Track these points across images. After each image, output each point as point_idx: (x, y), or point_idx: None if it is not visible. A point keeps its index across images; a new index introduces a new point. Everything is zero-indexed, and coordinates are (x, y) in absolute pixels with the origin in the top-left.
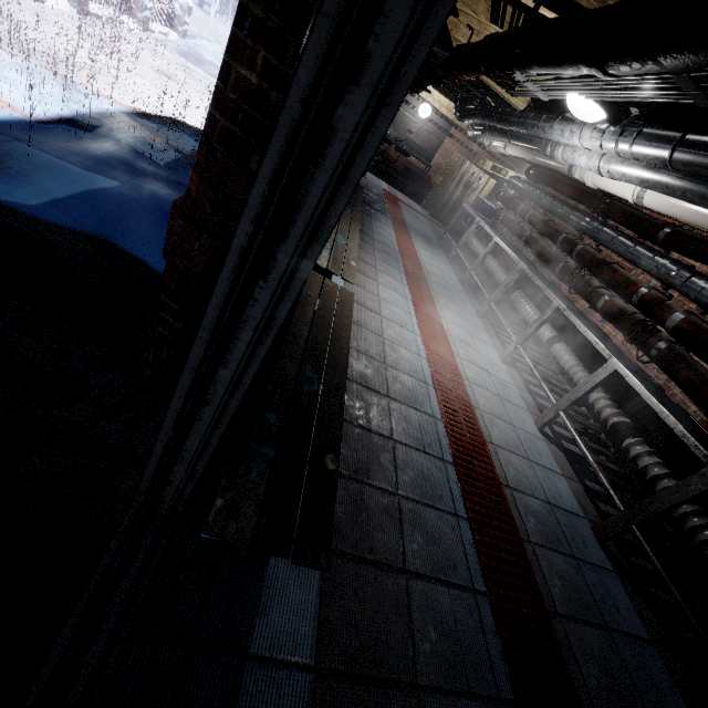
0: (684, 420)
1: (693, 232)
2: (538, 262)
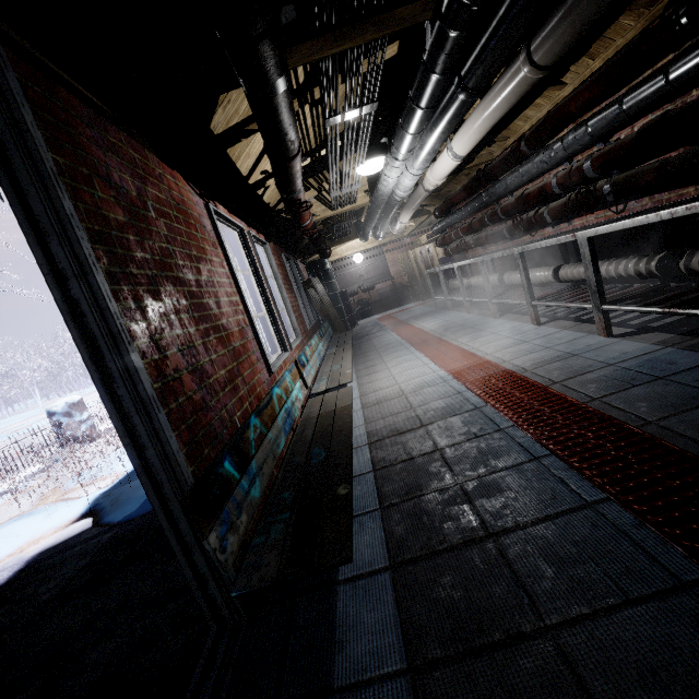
0: (674, 205)
1: (535, 126)
2: (498, 246)
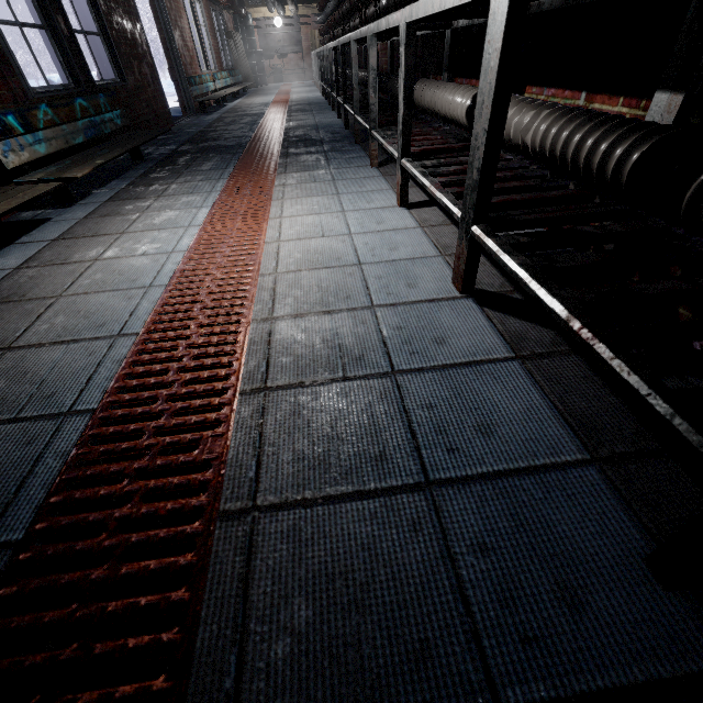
0: None
1: None
2: None
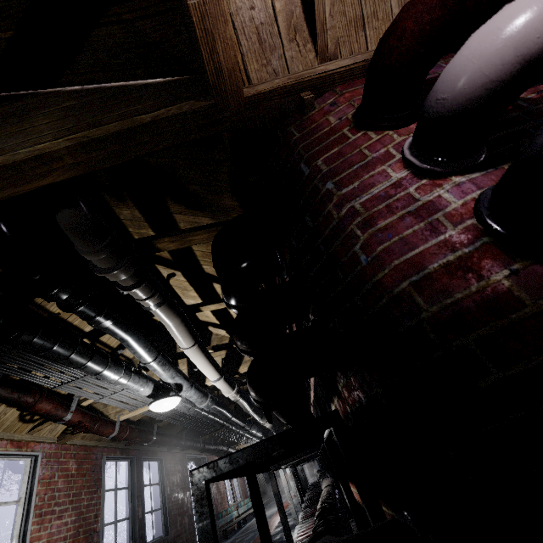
0: None
1: None
2: None
